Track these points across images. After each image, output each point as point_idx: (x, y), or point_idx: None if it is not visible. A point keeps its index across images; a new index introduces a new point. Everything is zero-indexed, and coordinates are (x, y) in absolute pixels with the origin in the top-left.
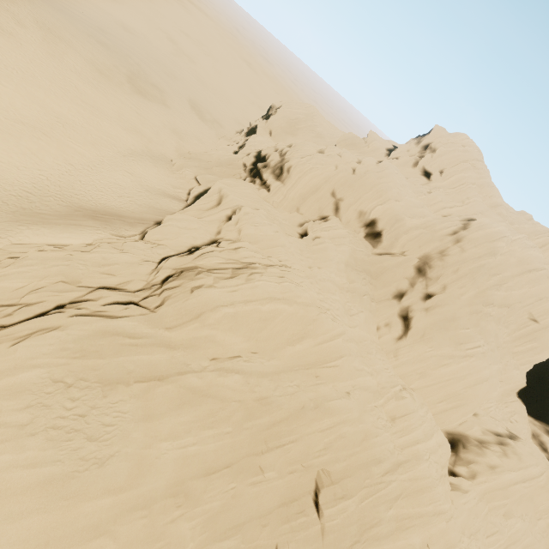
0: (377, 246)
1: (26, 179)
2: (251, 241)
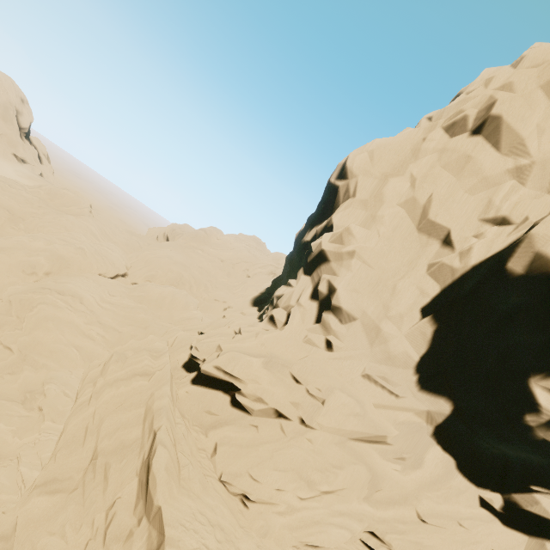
0: None
1: None
2: None
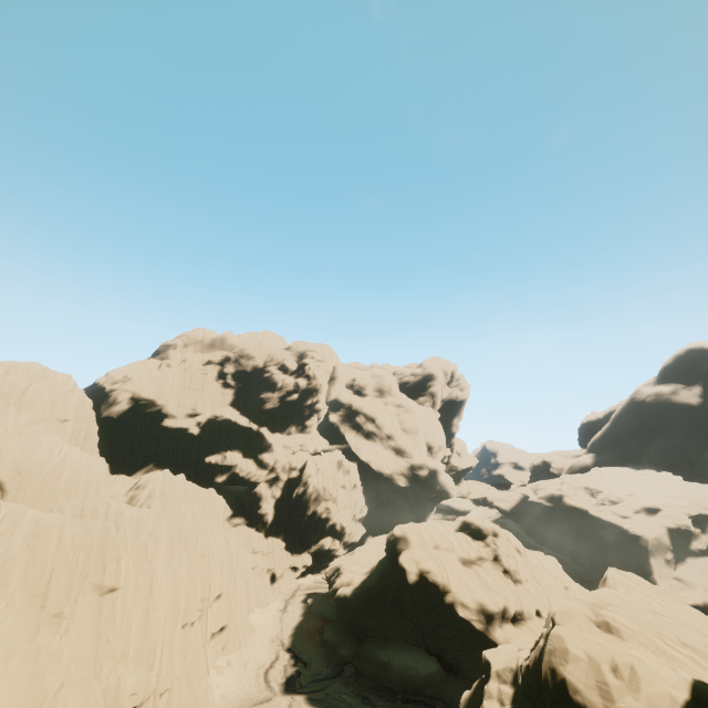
0: None
1: None
2: None
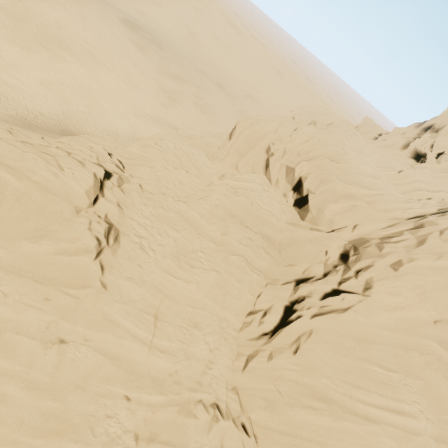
0: (304, 217)
1: (47, 107)
2: (128, 157)
